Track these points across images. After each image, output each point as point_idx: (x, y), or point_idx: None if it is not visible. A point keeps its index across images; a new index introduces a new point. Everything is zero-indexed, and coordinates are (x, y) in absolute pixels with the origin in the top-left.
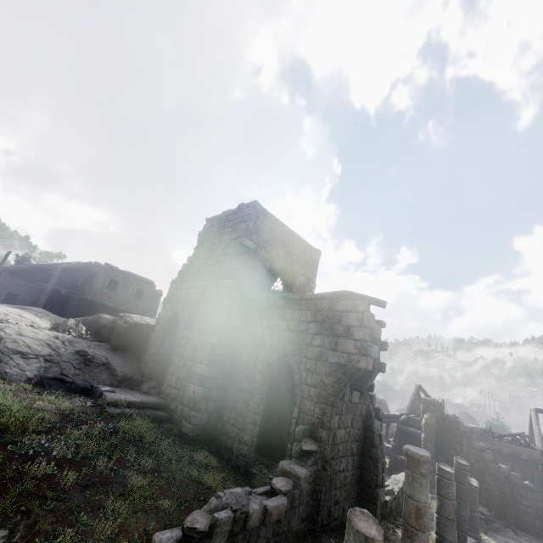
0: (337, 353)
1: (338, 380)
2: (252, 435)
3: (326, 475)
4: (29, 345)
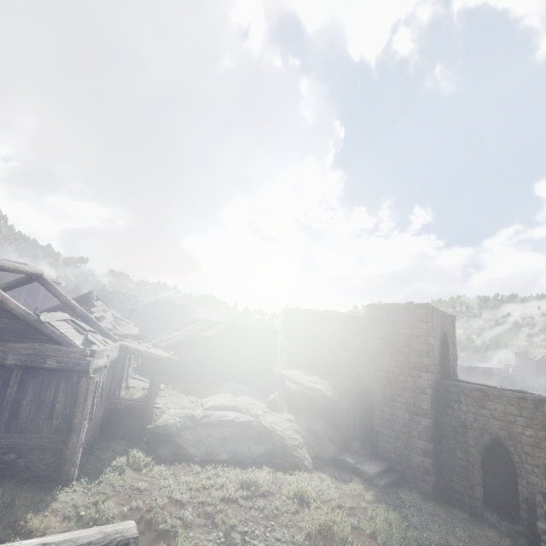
0: None
1: None
2: (480, 493)
3: None
4: (294, 437)
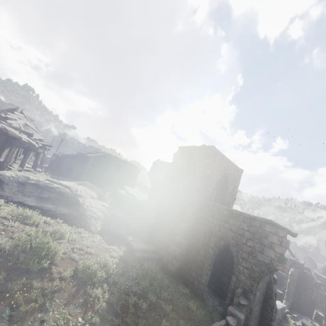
0: (263, 255)
1: (263, 271)
2: (206, 280)
3: (250, 317)
4: (95, 212)
